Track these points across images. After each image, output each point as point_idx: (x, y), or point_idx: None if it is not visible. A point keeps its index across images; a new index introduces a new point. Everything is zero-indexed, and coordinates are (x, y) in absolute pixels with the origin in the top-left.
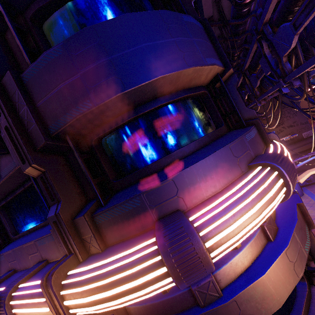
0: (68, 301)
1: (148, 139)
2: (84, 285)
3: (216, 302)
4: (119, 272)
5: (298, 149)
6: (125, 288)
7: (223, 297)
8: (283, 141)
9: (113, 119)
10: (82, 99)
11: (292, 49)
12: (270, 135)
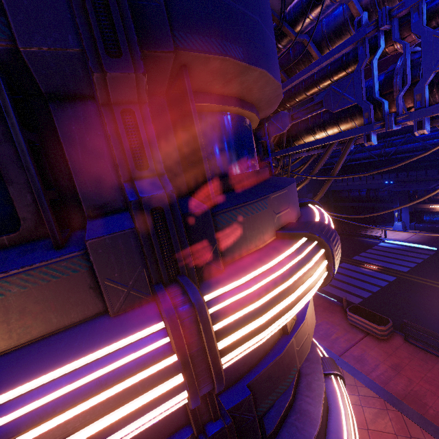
0: (229, 338)
1: (238, 144)
2: (262, 297)
3: (296, 324)
4: (300, 268)
5: None
6: (307, 286)
7: (298, 318)
8: None
9: (222, 95)
10: (236, 40)
11: (281, 134)
12: None
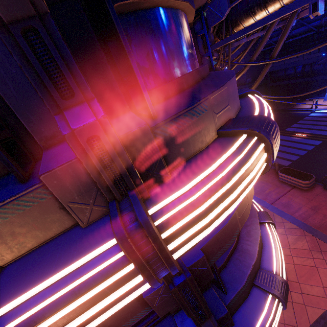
0: (178, 240)
1: (174, 44)
2: (205, 201)
3: None
4: (240, 168)
5: None
6: (247, 182)
7: None
8: None
9: None
10: None
11: (220, 22)
12: None
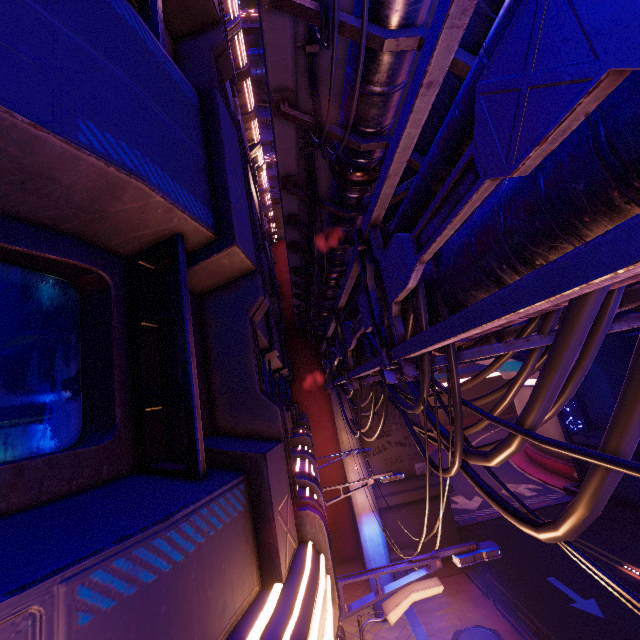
0: None
1: None
2: None
3: None
4: None
5: (404, 496)
6: None
7: None
8: (384, 470)
9: None
10: None
11: (411, 292)
12: (306, 515)
